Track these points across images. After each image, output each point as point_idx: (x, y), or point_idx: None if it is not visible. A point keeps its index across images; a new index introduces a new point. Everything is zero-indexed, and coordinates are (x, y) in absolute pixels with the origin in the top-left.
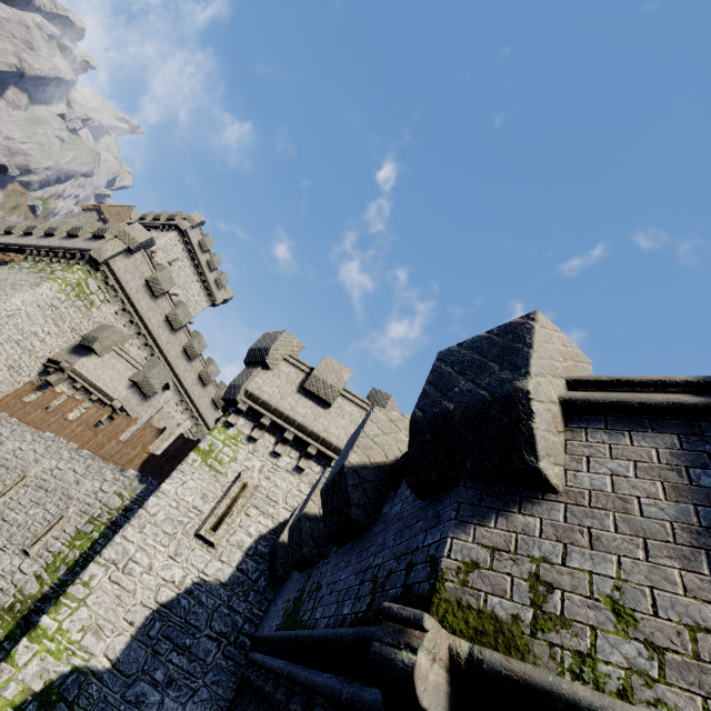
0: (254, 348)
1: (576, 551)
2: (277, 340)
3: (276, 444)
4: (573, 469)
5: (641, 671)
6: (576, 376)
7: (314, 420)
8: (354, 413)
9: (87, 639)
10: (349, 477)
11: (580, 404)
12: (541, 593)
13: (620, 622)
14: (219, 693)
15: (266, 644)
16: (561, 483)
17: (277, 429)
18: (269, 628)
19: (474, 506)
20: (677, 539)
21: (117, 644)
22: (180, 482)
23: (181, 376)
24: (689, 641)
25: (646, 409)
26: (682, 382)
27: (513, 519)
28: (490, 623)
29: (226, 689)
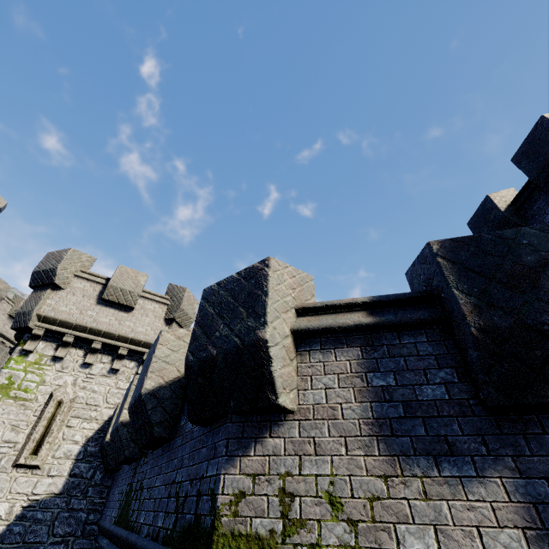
0: (38, 270)
1: (307, 460)
2: (62, 259)
3: (85, 356)
4: (303, 389)
5: (346, 544)
6: (301, 304)
7: (120, 325)
8: (157, 310)
9: None
10: (147, 402)
11: (304, 333)
12: (287, 504)
13: (334, 510)
14: None
15: (108, 535)
16: (296, 404)
17: (83, 342)
18: (109, 518)
19: (239, 439)
20: (362, 432)
21: None
22: None
23: None
24: (370, 510)
25: (342, 330)
26: (362, 303)
27: (266, 444)
28: (255, 544)
29: None
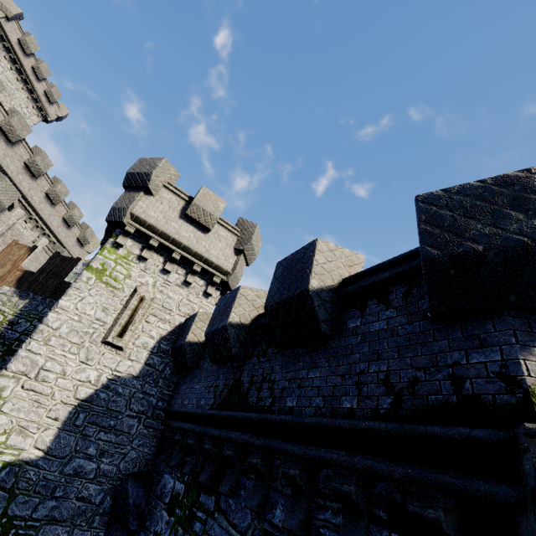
0: (133, 172)
1: None
2: (157, 166)
3: (164, 263)
4: None
5: None
6: None
7: (197, 243)
8: (228, 238)
9: (12, 439)
10: (314, 299)
11: None
12: None
13: None
14: (145, 451)
15: (199, 418)
16: None
17: (163, 250)
18: (195, 406)
19: (528, 332)
20: None
21: (45, 437)
22: (78, 298)
23: (26, 193)
24: None
25: None
26: None
27: None
28: None
29: (150, 447)
